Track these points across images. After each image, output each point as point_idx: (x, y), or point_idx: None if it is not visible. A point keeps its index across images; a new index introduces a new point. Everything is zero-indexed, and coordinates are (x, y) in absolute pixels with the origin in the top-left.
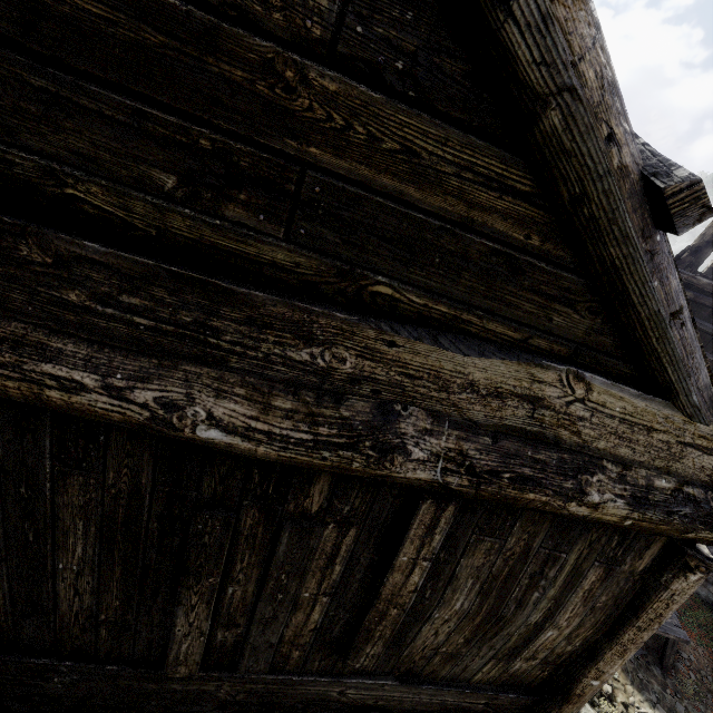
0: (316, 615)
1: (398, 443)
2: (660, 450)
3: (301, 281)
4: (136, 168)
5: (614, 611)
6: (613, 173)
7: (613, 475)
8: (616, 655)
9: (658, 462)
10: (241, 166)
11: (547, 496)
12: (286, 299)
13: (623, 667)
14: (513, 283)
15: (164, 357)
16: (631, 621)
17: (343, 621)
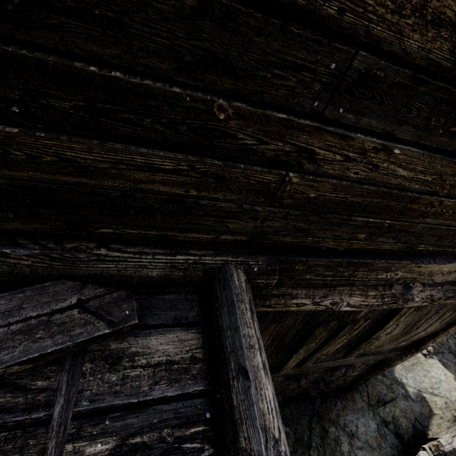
0: (339, 345)
1: (411, 298)
2: None
3: (390, 251)
4: (353, 235)
5: (449, 322)
6: None
7: None
8: (444, 335)
9: None
10: (395, 228)
11: (453, 300)
12: (386, 261)
13: None
14: None
15: (331, 287)
16: (455, 324)
17: (347, 345)
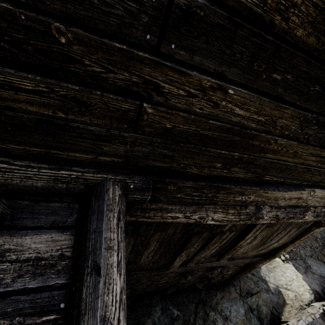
0: (213, 251)
1: (261, 216)
2: None
3: (243, 179)
4: (211, 164)
5: (295, 236)
6: None
7: (312, 211)
8: (292, 246)
9: (324, 205)
10: (243, 160)
11: (294, 220)
12: (240, 186)
13: None
14: (306, 173)
15: (199, 205)
16: (299, 238)
17: (220, 251)
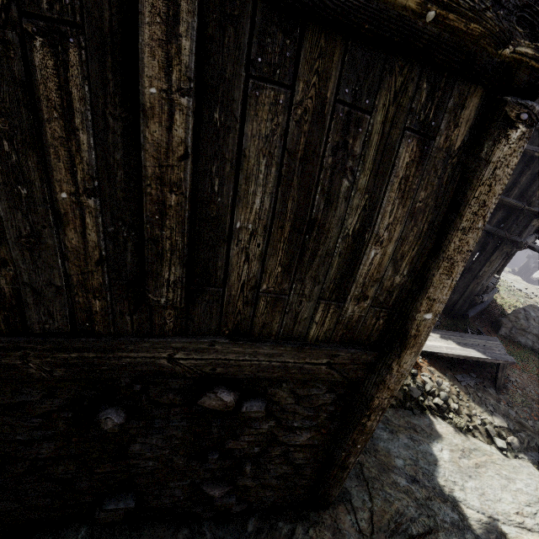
0: (93, 234)
1: None
2: None
3: None
4: None
5: (436, 216)
6: None
7: None
8: (444, 274)
9: None
10: None
11: None
12: None
13: (465, 391)
14: None
15: None
16: (454, 223)
17: (131, 243)
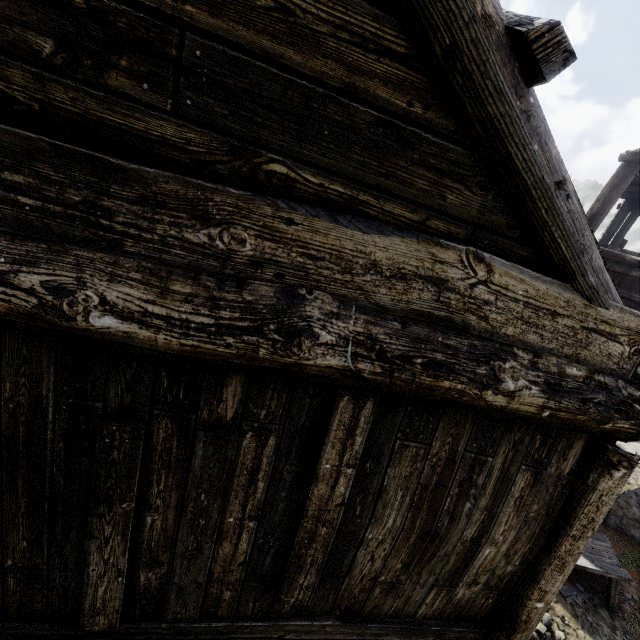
0: (244, 544)
1: (304, 326)
2: (566, 336)
3: (194, 160)
4: (10, 31)
5: (547, 521)
6: (477, 19)
7: (525, 361)
8: (556, 571)
9: (567, 350)
10: (118, 27)
11: (462, 383)
12: (178, 175)
13: (572, 612)
14: (403, 157)
15: (53, 241)
16: (565, 530)
17: (274, 550)
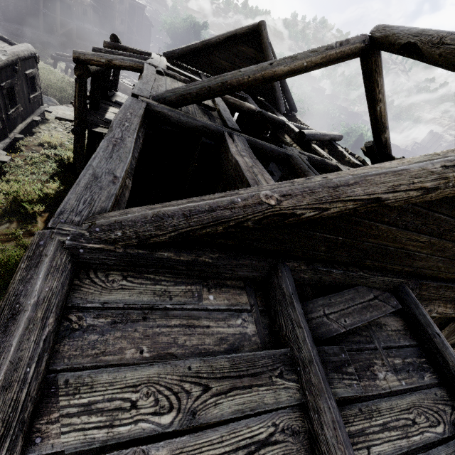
0: None
1: None
2: None
3: None
4: None
5: None
6: None
7: None
8: None
9: None
10: None
11: None
12: None
13: None
14: None
15: (430, 300)
16: None
17: None
